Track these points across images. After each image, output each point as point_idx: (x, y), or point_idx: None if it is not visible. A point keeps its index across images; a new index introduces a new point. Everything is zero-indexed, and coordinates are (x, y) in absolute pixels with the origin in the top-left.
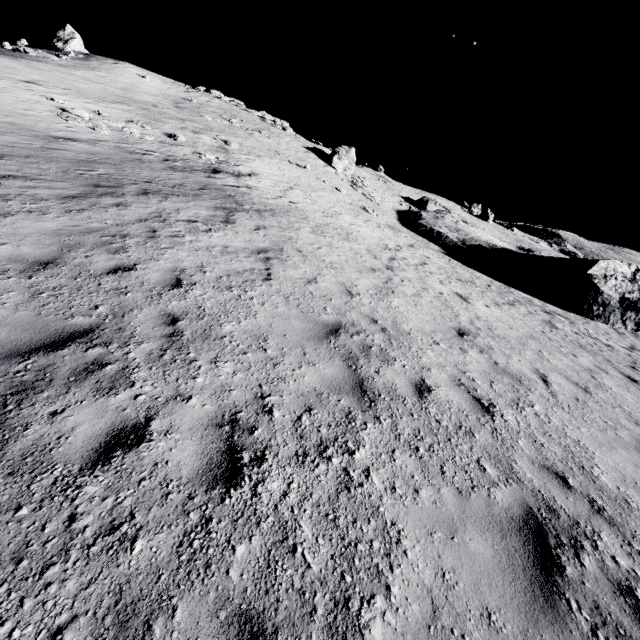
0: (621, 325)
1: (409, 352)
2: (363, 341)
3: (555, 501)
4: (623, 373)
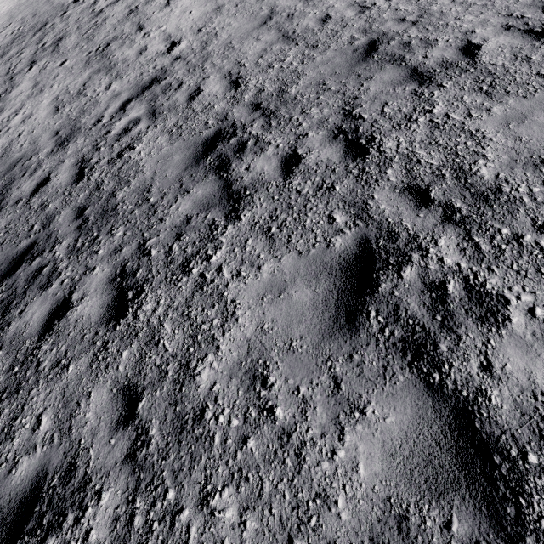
0: None
1: None
2: None
3: None
4: None
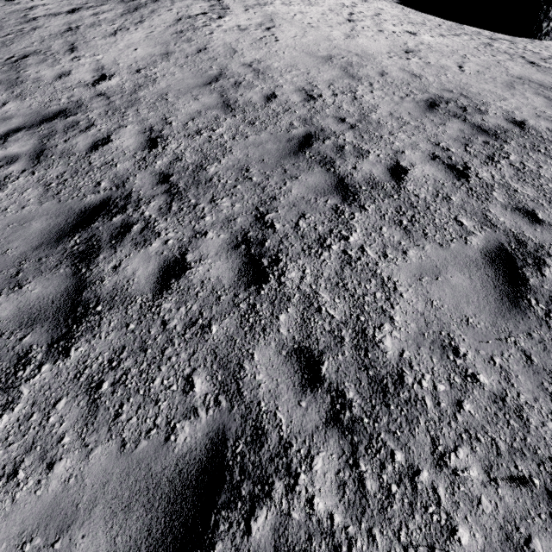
0: None
1: (374, 62)
2: (347, 61)
3: (444, 96)
4: (528, 61)
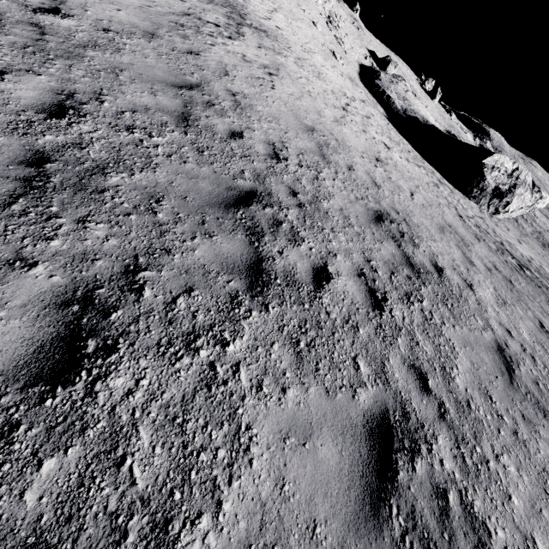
0: (486, 208)
1: (348, 154)
2: (326, 140)
3: (391, 214)
4: (459, 214)
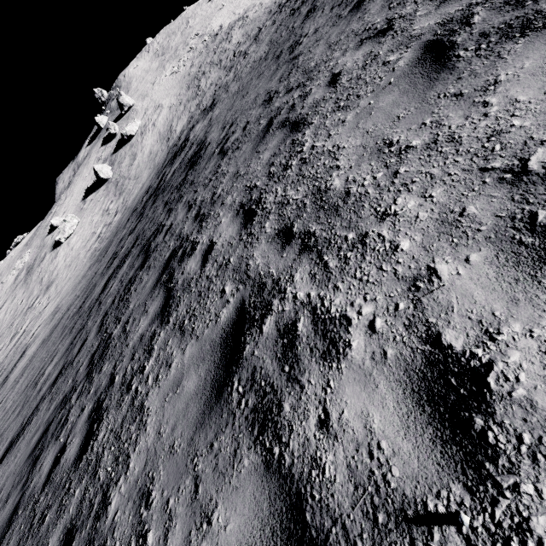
0: None
1: None
2: None
3: None
4: None
